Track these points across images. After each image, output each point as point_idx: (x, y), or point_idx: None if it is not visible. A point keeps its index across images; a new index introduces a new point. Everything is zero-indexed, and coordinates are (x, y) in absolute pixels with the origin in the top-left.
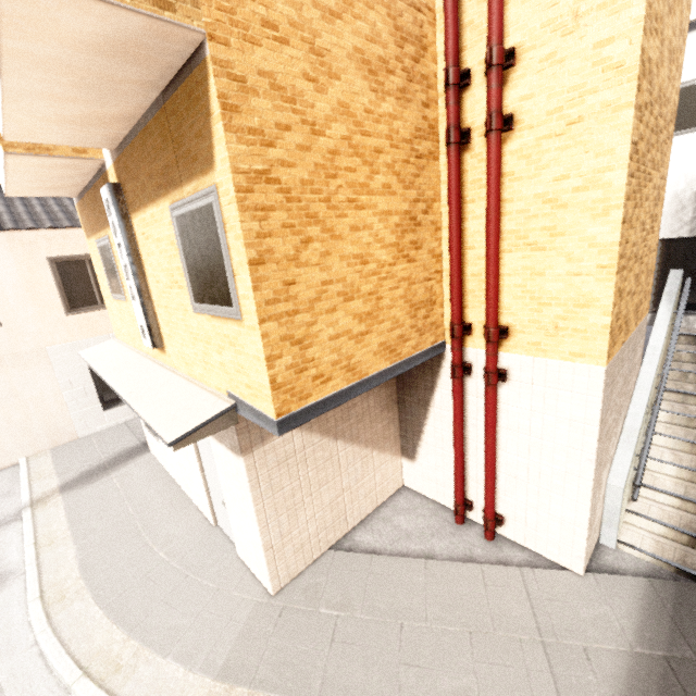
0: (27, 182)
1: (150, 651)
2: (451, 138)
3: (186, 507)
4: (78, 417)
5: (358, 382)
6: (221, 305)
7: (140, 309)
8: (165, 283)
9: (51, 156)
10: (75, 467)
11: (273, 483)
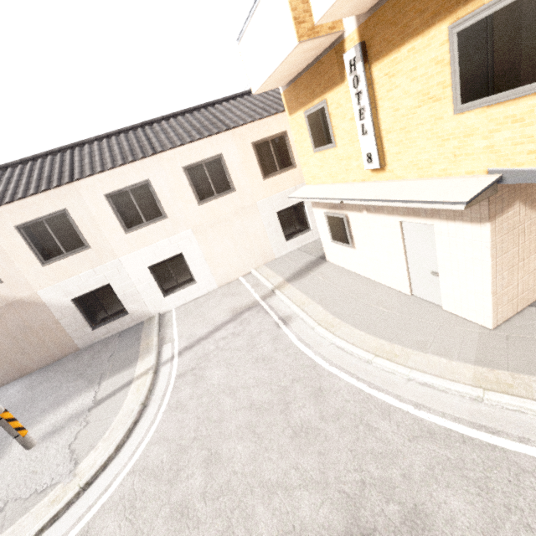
0: (279, 74)
1: (412, 350)
2: None
3: (379, 286)
4: (274, 245)
5: None
6: (515, 87)
7: (373, 139)
8: (411, 106)
9: (318, 37)
10: (285, 271)
11: (503, 246)
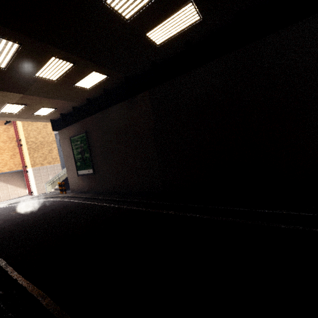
0: None
1: None
2: (18, 146)
3: None
4: None
5: (2, 172)
6: None
7: None
8: None
9: None
10: None
11: None
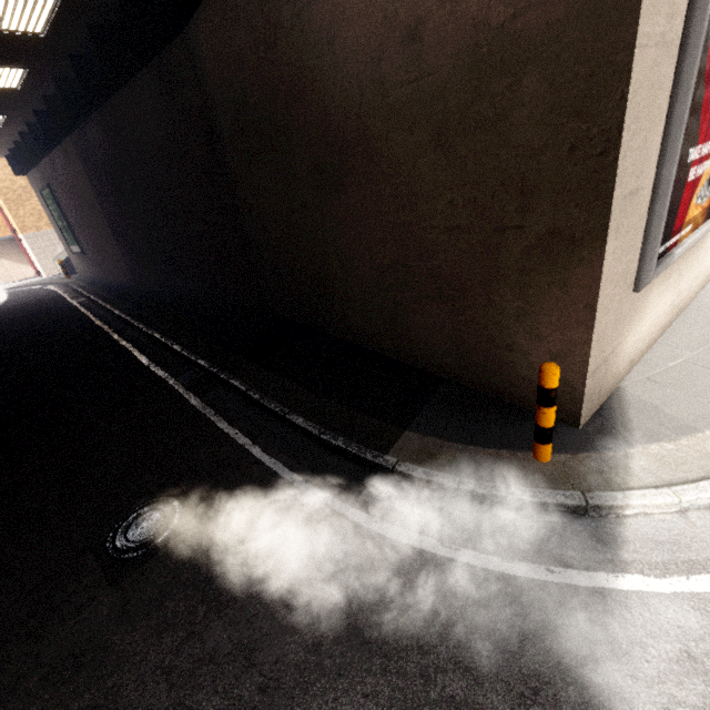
0: None
1: None
2: None
3: None
4: None
5: None
6: None
7: None
8: None
9: None
10: None
11: None
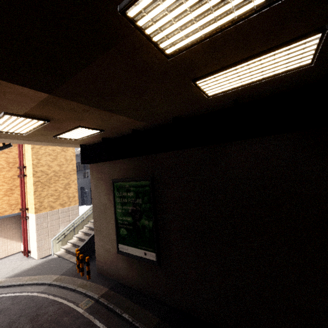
0: None
1: None
2: (19, 176)
3: None
4: None
5: None
6: None
7: None
8: None
9: None
10: None
11: None
